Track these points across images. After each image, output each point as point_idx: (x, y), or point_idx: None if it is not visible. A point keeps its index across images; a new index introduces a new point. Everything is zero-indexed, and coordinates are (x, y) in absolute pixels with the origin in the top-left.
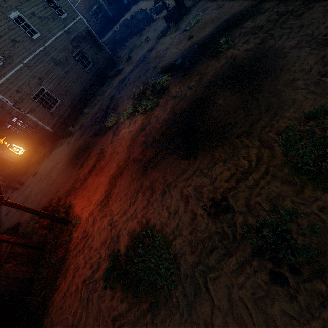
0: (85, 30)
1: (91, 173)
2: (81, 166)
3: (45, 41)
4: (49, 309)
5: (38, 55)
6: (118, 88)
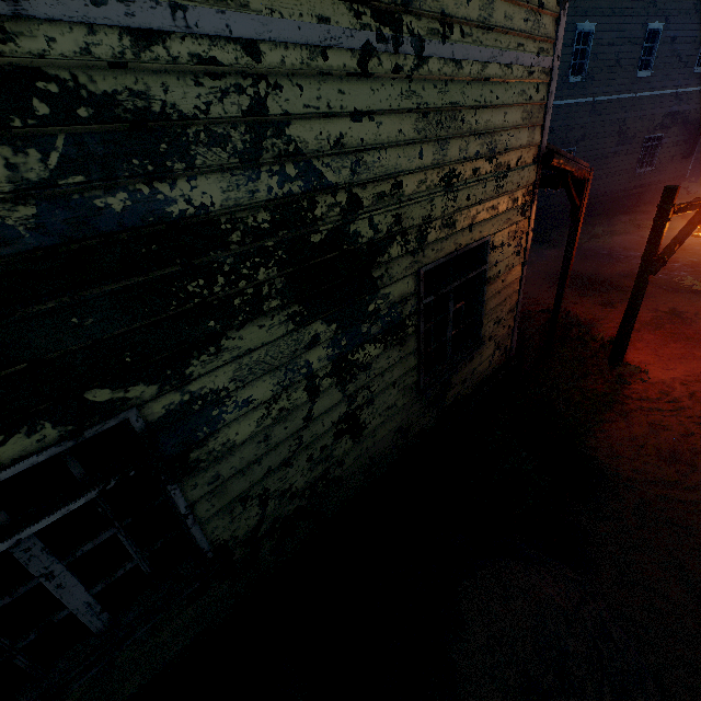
0: (698, 111)
1: (651, 329)
2: (605, 304)
3: (642, 89)
4: (597, 434)
5: (616, 101)
6: (700, 242)
